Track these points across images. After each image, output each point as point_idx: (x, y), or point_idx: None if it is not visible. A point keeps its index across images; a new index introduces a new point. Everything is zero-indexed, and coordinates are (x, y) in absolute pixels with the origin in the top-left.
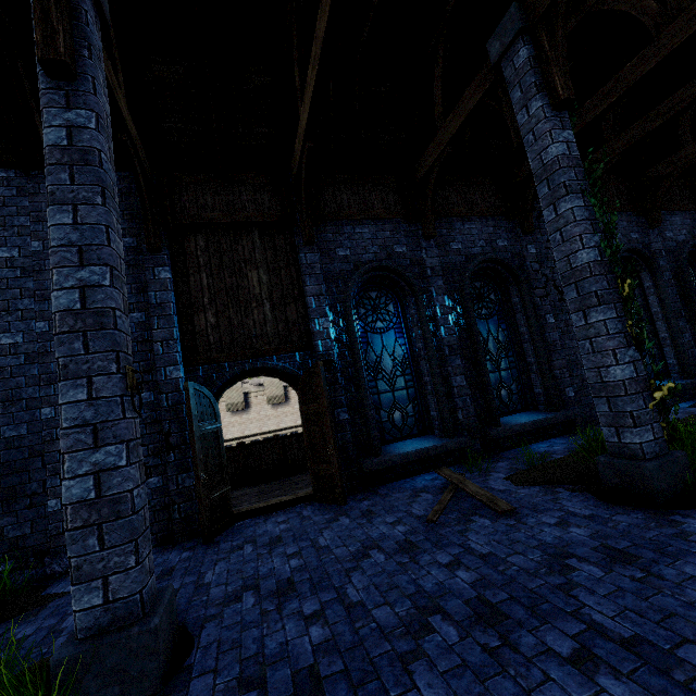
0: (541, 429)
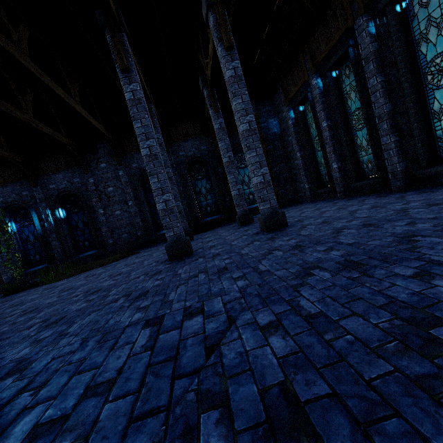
0: (96, 257)
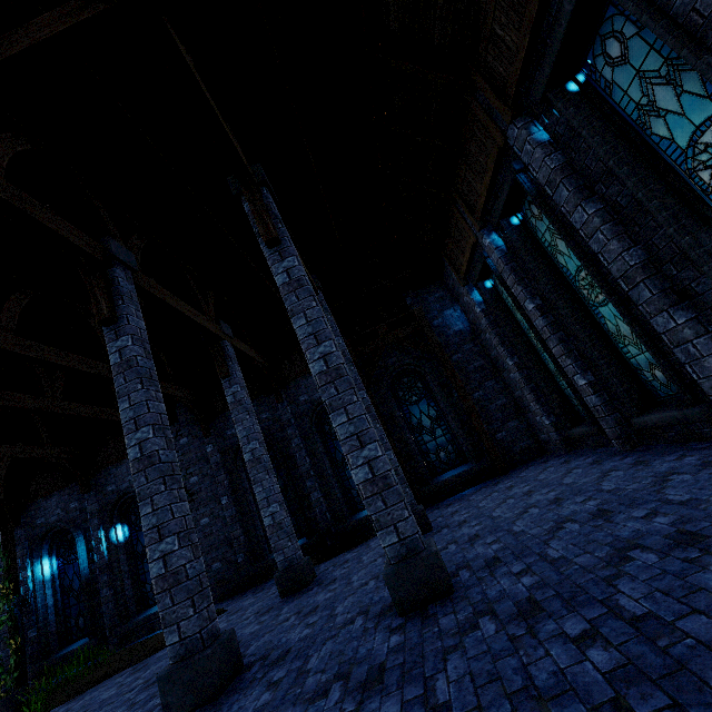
0: None
